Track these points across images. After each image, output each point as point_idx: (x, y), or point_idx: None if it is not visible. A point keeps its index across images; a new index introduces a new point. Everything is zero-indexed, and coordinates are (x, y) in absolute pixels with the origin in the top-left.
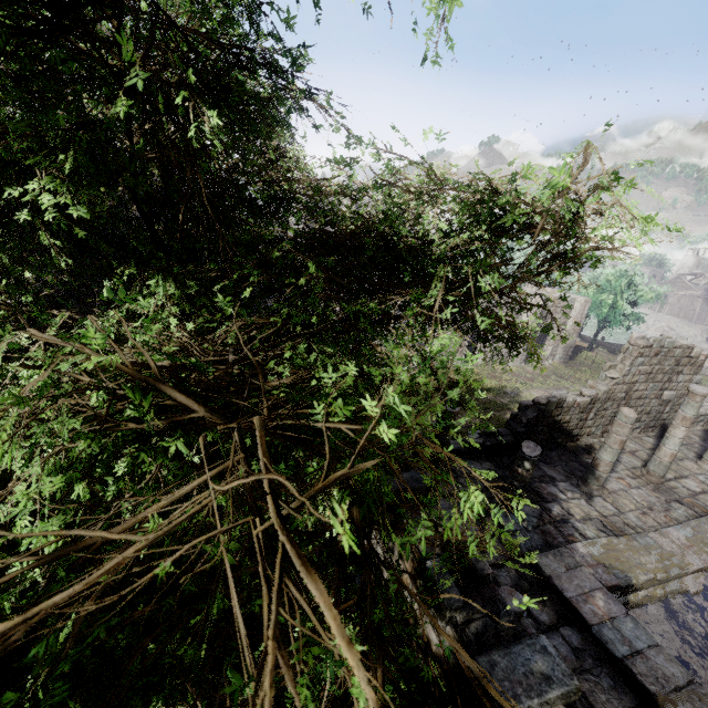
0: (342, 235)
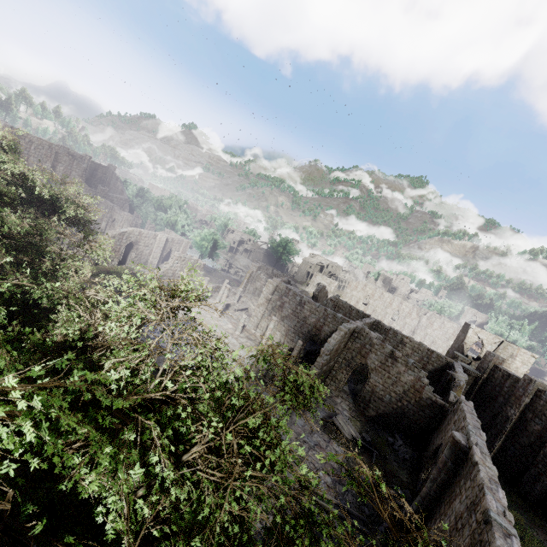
0: (39, 204)
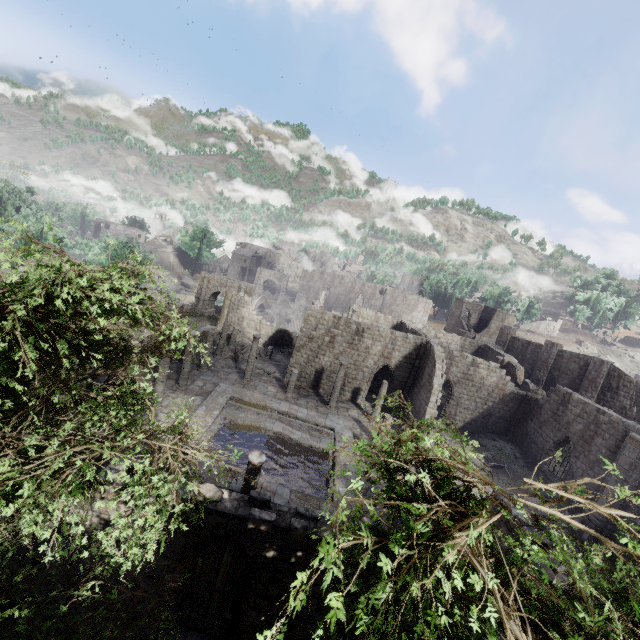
0: None
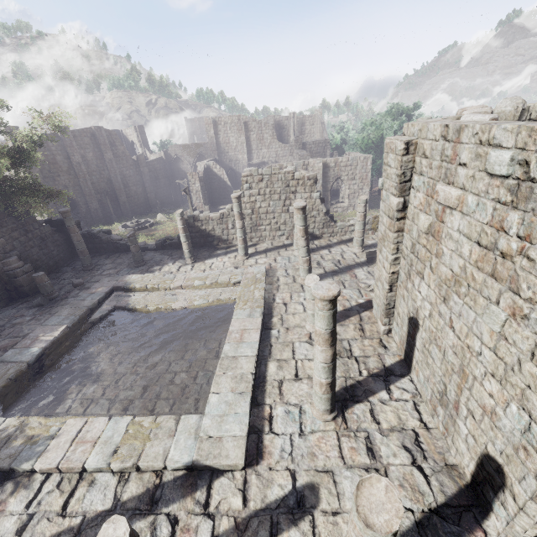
0: None
